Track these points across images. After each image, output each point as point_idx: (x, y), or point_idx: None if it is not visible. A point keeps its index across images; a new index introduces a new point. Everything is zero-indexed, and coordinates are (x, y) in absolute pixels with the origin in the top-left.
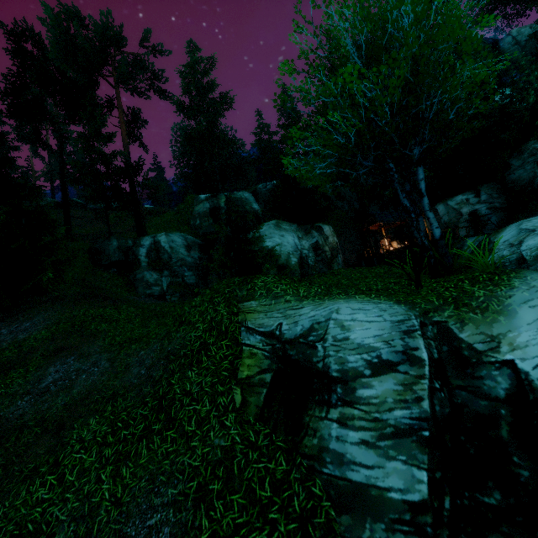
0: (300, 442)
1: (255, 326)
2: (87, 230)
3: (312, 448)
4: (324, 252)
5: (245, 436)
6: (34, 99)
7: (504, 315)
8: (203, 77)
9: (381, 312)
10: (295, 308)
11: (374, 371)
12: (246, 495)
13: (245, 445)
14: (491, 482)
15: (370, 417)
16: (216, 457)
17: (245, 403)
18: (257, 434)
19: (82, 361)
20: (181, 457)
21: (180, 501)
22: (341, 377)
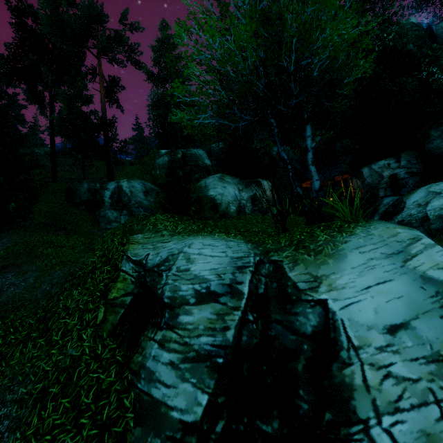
0: (131, 358)
1: (131, 255)
2: (72, 175)
3: (136, 364)
4: (260, 203)
5: (93, 349)
6: (30, 65)
7: (334, 258)
8: (172, 51)
9: (226, 248)
10: (165, 241)
11: (198, 300)
12: (73, 400)
13: (91, 356)
14: (276, 411)
15: (182, 341)
16: (64, 365)
17: (104, 321)
18: (104, 347)
19: (18, 277)
20: (39, 362)
21: (25, 399)
22: (170, 304)
